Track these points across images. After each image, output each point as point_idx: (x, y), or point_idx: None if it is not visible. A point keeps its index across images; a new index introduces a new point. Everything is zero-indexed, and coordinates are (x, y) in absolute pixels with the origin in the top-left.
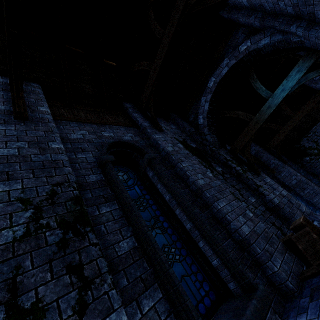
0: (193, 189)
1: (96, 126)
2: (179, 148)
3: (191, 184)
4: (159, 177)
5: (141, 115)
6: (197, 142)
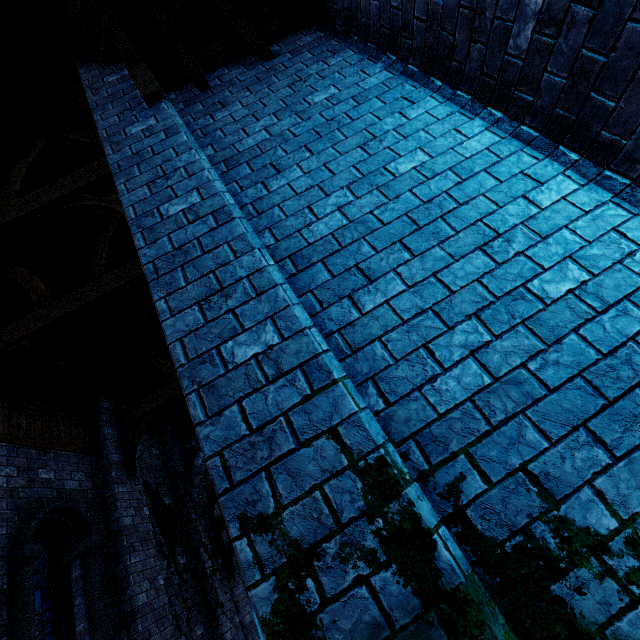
0: (124, 610)
1: (36, 454)
2: (142, 519)
3: (127, 599)
4: (88, 584)
5: (117, 431)
6: (177, 493)
